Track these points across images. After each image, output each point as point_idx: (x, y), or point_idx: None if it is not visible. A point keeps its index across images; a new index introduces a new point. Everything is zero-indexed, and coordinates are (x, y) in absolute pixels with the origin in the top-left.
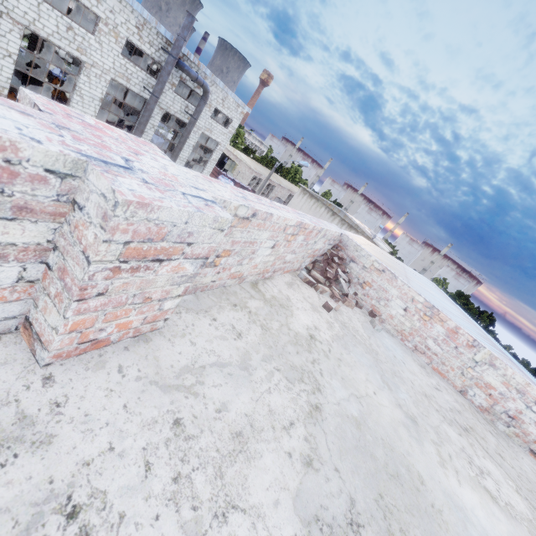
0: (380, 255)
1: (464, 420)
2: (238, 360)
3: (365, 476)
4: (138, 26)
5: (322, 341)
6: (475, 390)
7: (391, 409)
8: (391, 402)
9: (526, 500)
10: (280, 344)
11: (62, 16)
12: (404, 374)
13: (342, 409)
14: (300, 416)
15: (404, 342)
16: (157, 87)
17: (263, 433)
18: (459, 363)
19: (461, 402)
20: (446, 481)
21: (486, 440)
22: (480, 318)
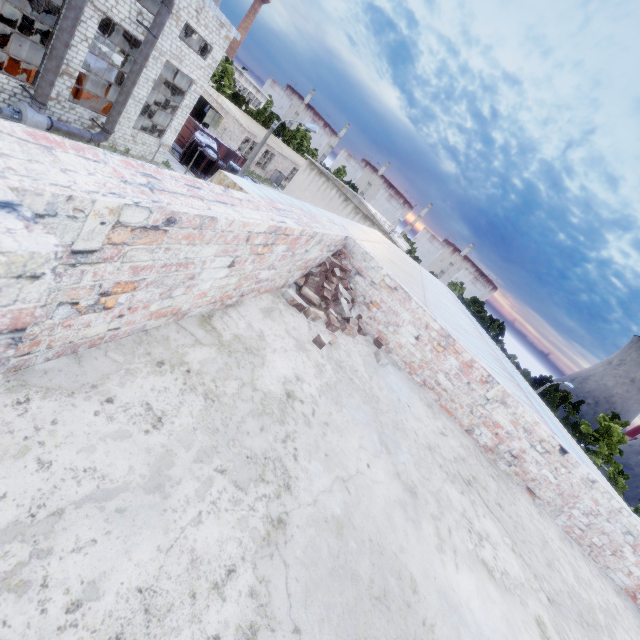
0: (396, 256)
1: (468, 469)
2: (145, 474)
3: (340, 619)
4: None
5: (305, 398)
6: (482, 429)
7: (387, 484)
8: (388, 473)
9: (520, 557)
10: (235, 421)
11: None
12: (407, 424)
13: (319, 511)
14: (248, 550)
15: (412, 375)
16: None
17: (169, 616)
18: (469, 401)
19: (466, 445)
20: (443, 572)
21: (487, 490)
22: (491, 327)
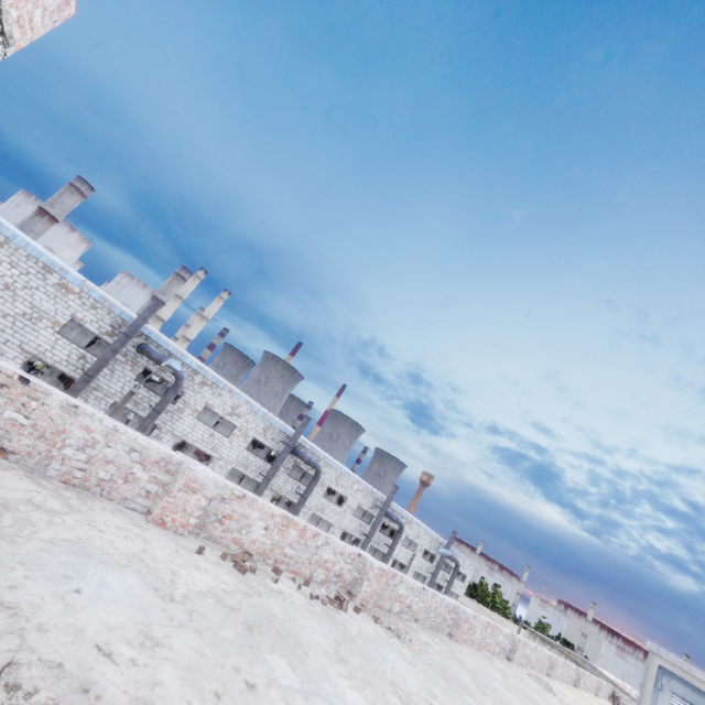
0: None
1: None
2: None
3: None
4: (430, 541)
5: None
6: None
7: None
8: None
9: None
10: None
11: (406, 549)
12: None
13: None
14: None
15: None
16: (437, 571)
17: None
18: None
19: None
20: None
21: None
22: None
